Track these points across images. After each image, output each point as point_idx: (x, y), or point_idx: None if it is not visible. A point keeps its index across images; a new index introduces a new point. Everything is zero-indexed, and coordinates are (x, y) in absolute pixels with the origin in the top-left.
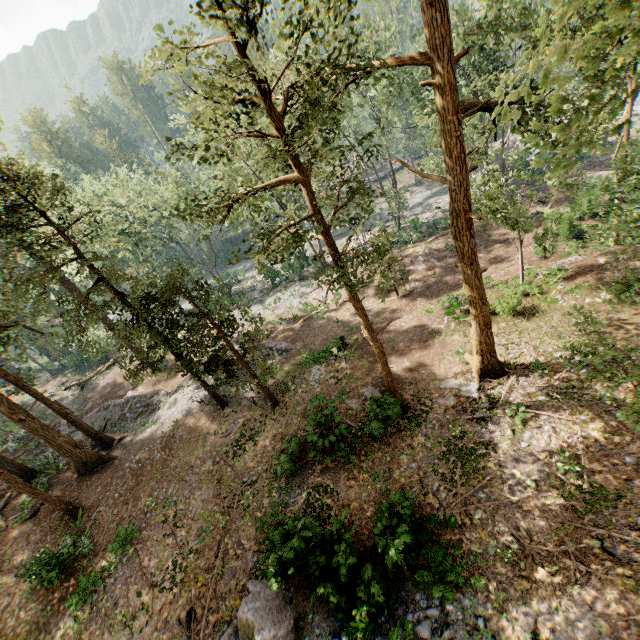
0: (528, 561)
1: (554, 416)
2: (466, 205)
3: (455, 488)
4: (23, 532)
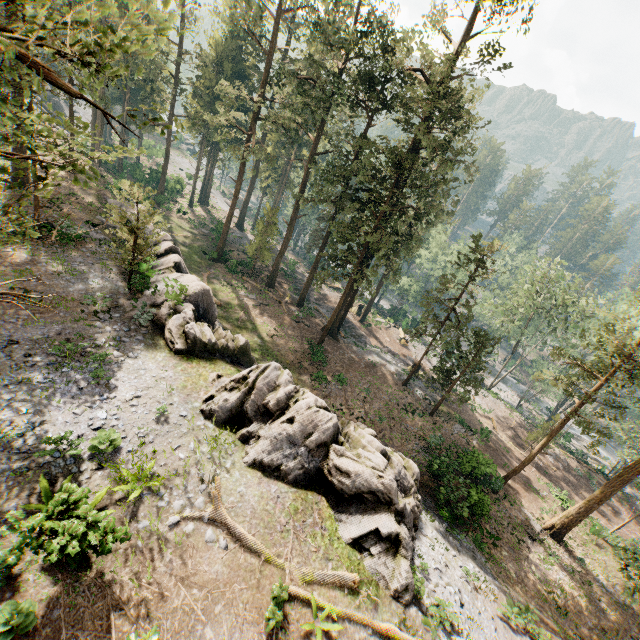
0: (517, 583)
1: (570, 578)
2: None
3: (502, 537)
4: (292, 323)
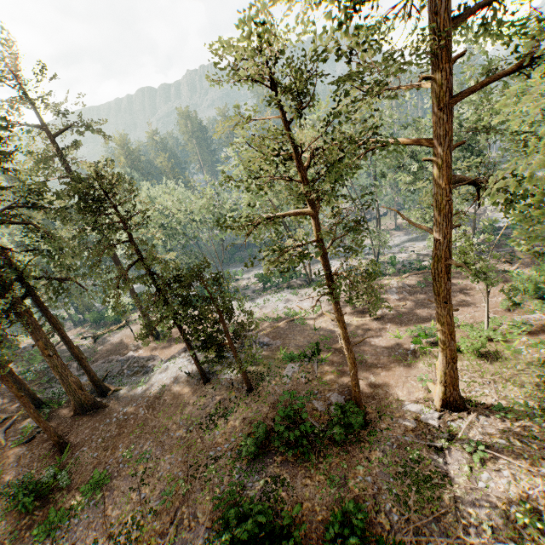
0: None
1: (514, 462)
2: (445, 254)
3: (408, 513)
4: (17, 454)
